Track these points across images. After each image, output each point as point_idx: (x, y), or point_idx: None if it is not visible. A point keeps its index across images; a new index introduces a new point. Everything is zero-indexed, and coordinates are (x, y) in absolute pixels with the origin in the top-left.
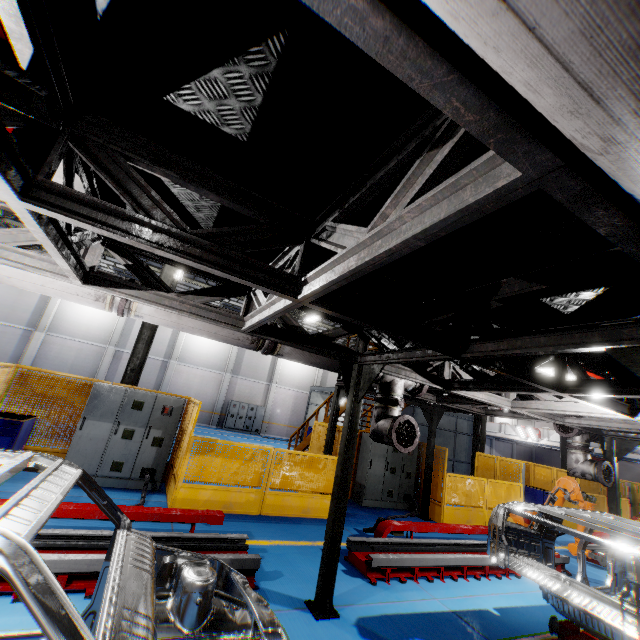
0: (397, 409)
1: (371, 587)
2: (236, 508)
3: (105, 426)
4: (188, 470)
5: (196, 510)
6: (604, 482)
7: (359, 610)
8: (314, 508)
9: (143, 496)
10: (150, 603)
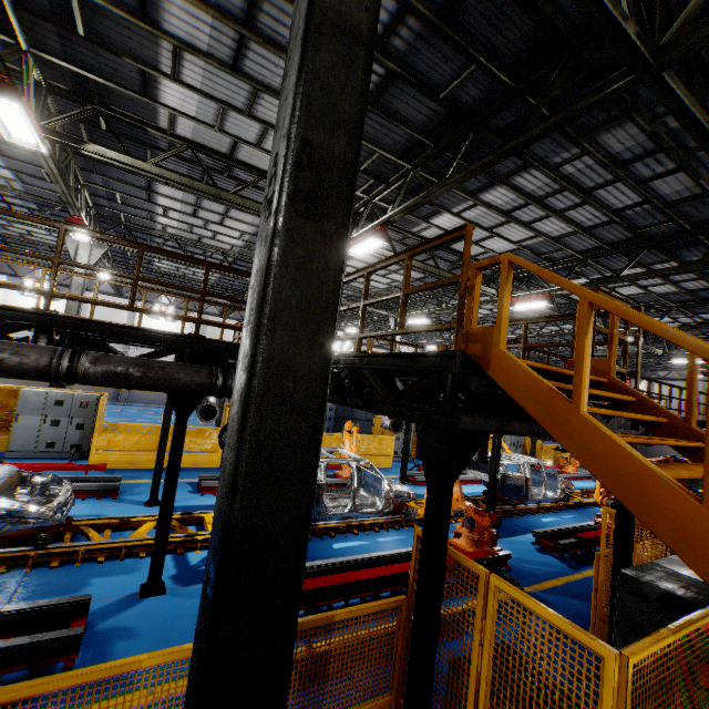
0: (210, 398)
1: (199, 497)
2: (140, 465)
3: (36, 419)
4: (99, 443)
5: (88, 464)
6: (393, 431)
7: (177, 504)
8: (203, 462)
9: (69, 461)
10: (1, 481)
